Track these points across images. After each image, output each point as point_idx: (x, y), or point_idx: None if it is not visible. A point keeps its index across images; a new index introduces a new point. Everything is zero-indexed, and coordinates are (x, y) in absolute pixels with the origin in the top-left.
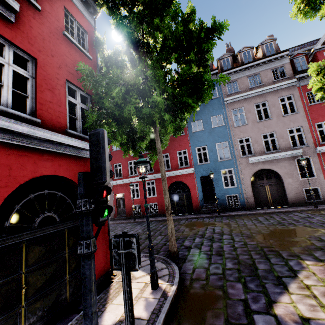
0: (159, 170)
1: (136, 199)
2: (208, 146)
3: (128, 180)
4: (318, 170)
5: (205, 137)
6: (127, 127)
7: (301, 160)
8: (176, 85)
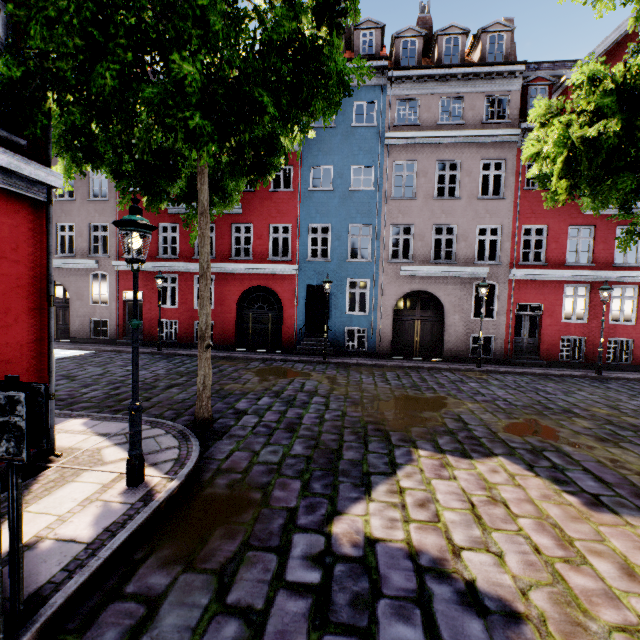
0: (227, 257)
1: (169, 309)
2: (334, 227)
3: (156, 264)
4: (502, 309)
5: (333, 207)
6: (122, 131)
7: (481, 286)
8: (258, 52)
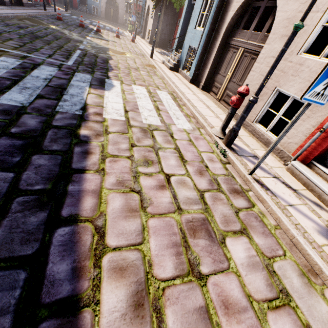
0: None
1: None
2: None
3: None
4: (132, 12)
5: None
6: None
7: (125, 2)
8: None
